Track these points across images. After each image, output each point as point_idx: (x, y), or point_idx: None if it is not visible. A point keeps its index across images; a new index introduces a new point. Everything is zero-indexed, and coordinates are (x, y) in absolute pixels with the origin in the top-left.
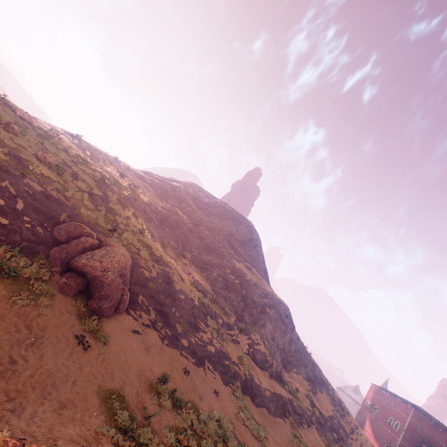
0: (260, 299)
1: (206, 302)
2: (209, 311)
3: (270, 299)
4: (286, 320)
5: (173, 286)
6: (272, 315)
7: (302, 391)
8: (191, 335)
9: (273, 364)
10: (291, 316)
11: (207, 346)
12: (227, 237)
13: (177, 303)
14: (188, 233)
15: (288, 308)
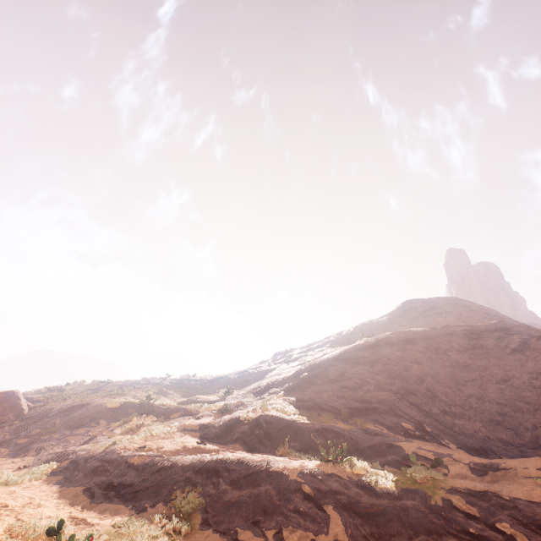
0: (340, 352)
1: (150, 403)
2: (149, 409)
3: (385, 338)
4: (477, 341)
5: (88, 404)
6: (382, 356)
7: (535, 464)
8: (52, 434)
9: (274, 420)
10: (527, 327)
11: (67, 437)
12: (342, 339)
13: (72, 414)
14: (252, 373)
15: (504, 321)
